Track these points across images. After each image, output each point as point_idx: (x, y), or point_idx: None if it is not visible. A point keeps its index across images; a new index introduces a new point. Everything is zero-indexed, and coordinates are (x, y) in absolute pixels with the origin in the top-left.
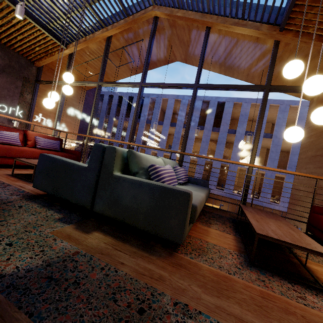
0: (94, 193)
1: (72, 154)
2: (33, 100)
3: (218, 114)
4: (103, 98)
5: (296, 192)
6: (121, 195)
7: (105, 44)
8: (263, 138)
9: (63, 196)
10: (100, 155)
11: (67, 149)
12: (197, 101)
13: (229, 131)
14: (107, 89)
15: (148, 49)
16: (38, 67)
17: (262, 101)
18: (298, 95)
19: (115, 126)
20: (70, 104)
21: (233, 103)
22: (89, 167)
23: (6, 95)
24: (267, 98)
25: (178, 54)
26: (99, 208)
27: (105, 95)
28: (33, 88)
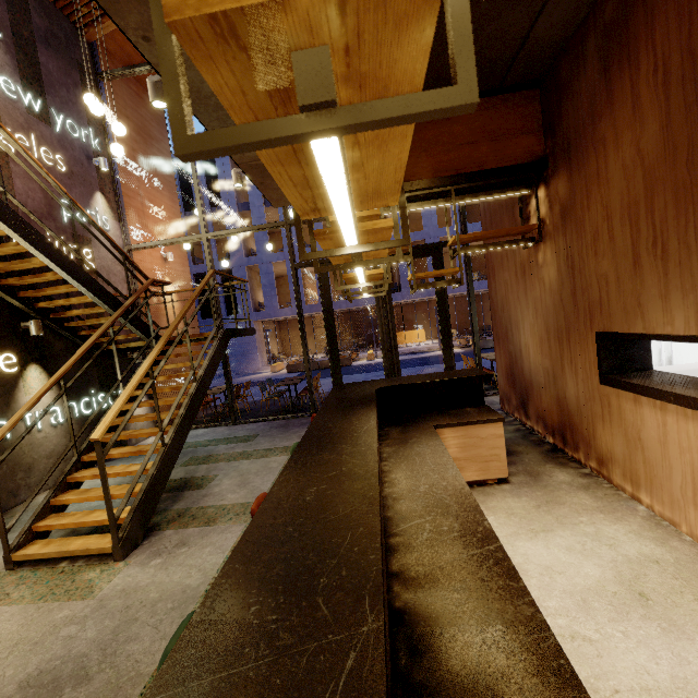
0: None
1: None
2: (105, 117)
3: None
4: None
5: None
6: None
7: None
8: None
9: None
10: None
11: None
12: None
13: None
14: None
15: None
16: (89, 44)
17: None
18: None
19: None
20: (152, 136)
21: None
22: None
23: (67, 99)
24: None
25: None
26: None
27: None
28: (96, 91)
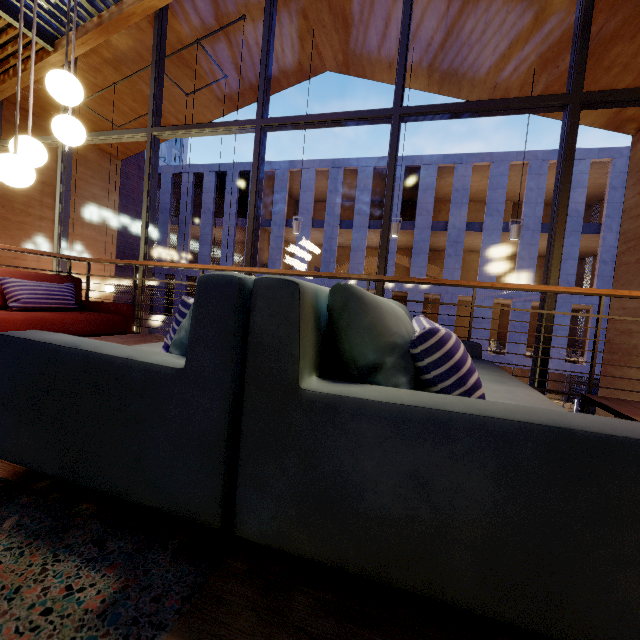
0: (228, 465)
1: (111, 313)
2: None
3: (406, 193)
4: (159, 181)
5: (621, 337)
6: (354, 474)
7: (154, 30)
8: (502, 232)
9: (106, 483)
10: (231, 320)
11: (97, 302)
12: (362, 170)
13: (434, 226)
14: (166, 162)
15: (264, 31)
16: None
17: (566, 133)
18: (607, 125)
19: (195, 240)
20: (88, 196)
21: (436, 166)
22: (191, 369)
23: None
24: (577, 124)
25: (330, 53)
26: (259, 528)
27: (164, 173)
28: None
